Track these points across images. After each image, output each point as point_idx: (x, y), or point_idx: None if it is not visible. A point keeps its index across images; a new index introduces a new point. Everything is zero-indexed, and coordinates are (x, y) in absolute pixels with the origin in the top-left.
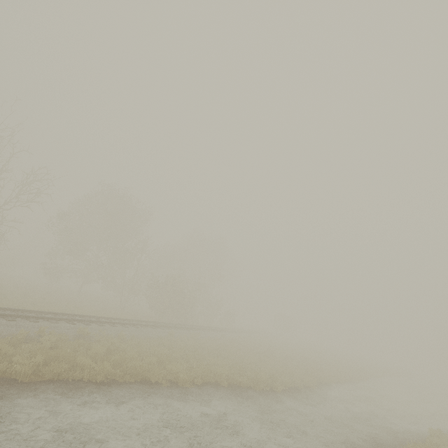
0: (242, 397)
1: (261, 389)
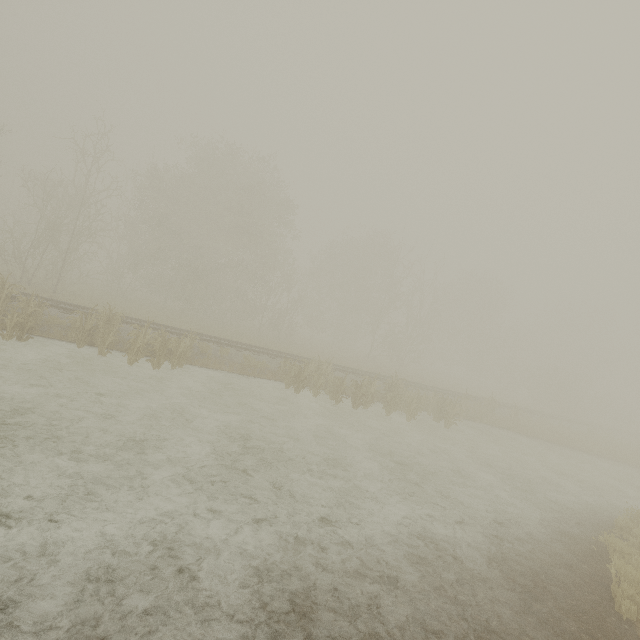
0: None
1: None
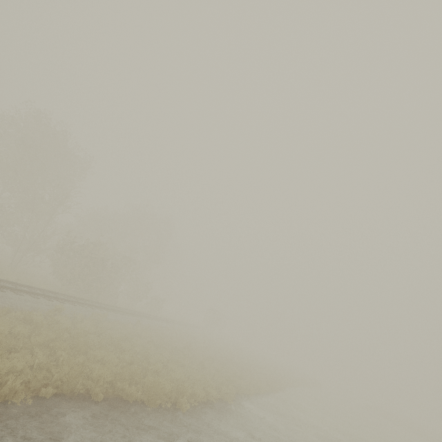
0: (119, 423)
1: (158, 407)
